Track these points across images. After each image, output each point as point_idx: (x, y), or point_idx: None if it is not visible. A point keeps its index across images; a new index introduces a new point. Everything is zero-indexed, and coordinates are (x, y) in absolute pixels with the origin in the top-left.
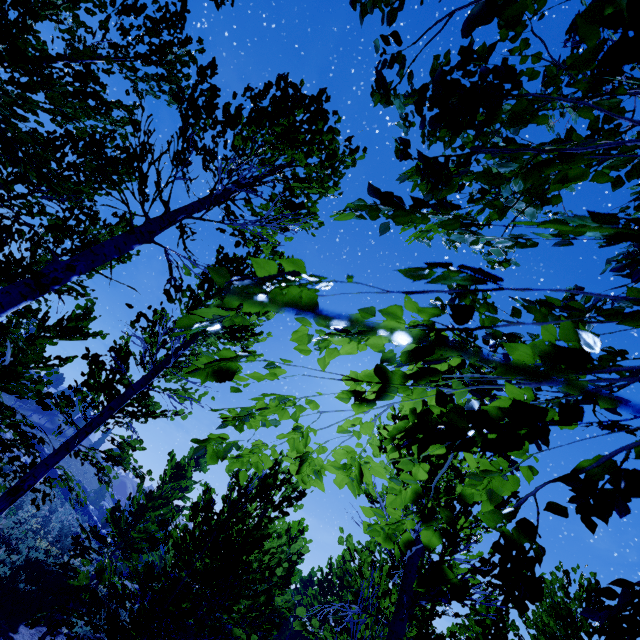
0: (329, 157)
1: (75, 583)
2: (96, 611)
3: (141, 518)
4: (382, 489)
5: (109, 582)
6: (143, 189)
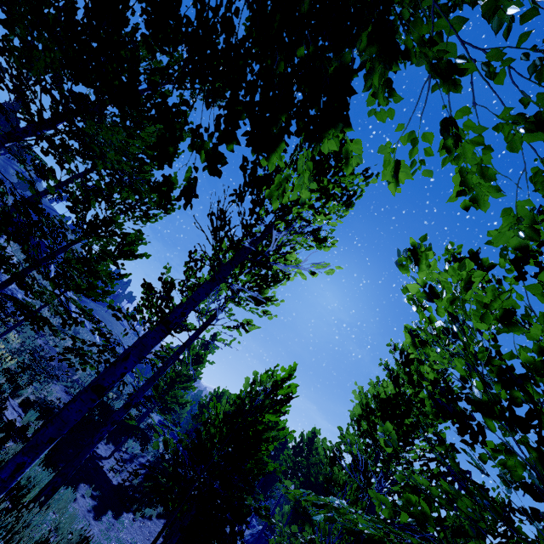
0: (349, 197)
1: (130, 422)
2: (145, 444)
3: (172, 388)
4: (352, 410)
5: (173, 453)
6: (220, 244)
